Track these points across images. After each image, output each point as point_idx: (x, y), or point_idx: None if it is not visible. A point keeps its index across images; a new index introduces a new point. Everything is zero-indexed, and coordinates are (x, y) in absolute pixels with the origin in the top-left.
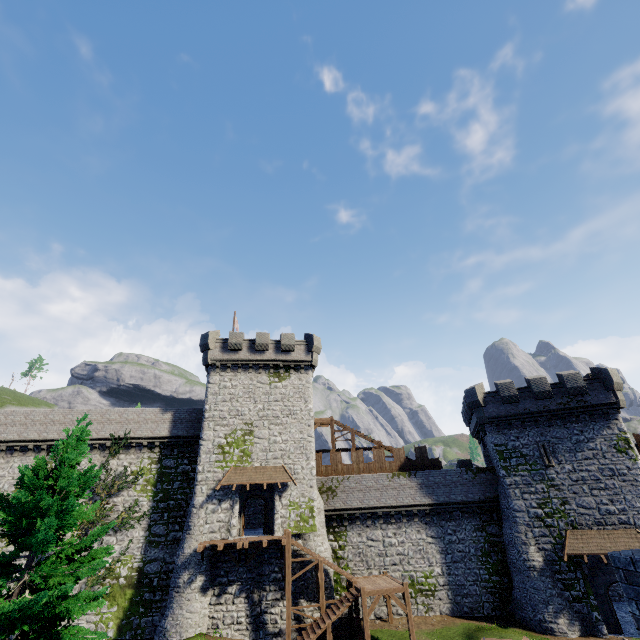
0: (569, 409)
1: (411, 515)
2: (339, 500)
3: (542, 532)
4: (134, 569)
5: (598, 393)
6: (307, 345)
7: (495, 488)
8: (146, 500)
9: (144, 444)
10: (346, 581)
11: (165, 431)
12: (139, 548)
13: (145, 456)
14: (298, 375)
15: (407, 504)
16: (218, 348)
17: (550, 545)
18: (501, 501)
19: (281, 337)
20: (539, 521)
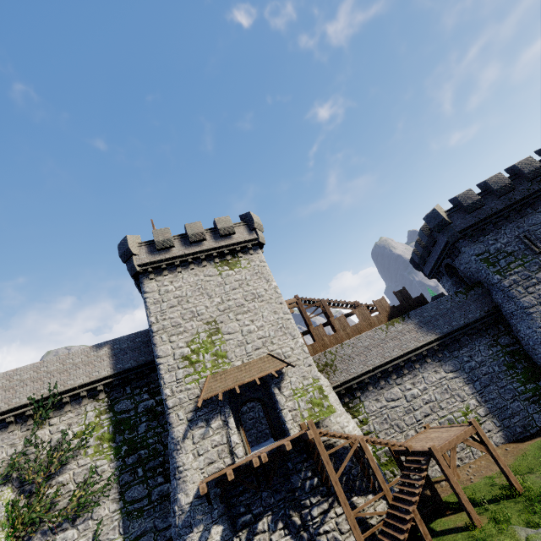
0: (535, 193)
1: (421, 358)
2: (341, 372)
3: None
4: None
5: None
6: (247, 225)
7: (490, 300)
8: (106, 462)
9: (82, 394)
10: (392, 453)
11: (106, 370)
12: (115, 529)
13: (88, 409)
14: (248, 257)
15: (414, 348)
16: (144, 252)
17: None
18: (506, 306)
19: (215, 222)
20: None
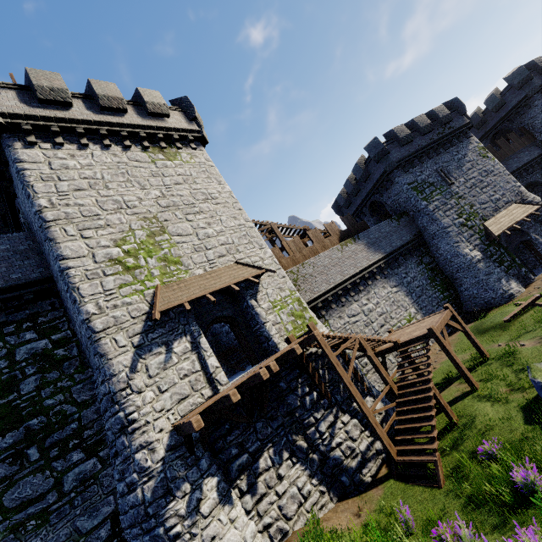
0: (445, 136)
1: (371, 276)
2: (306, 292)
3: (469, 234)
4: None
5: (457, 119)
6: (183, 112)
7: (415, 226)
8: None
9: None
10: None
11: None
12: None
13: None
14: (190, 152)
15: (367, 266)
16: (10, 97)
17: (478, 240)
18: (430, 228)
19: (139, 92)
20: (464, 227)
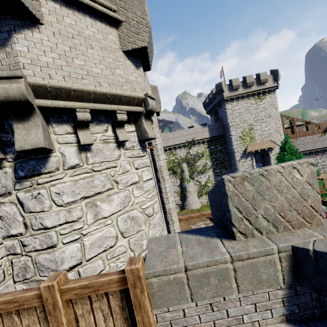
0: None
1: None
2: None
3: None
4: (213, 184)
5: None
6: (273, 77)
7: None
8: (208, 162)
9: (200, 142)
10: None
11: (207, 135)
12: (212, 177)
13: (202, 146)
14: (269, 96)
15: None
16: (227, 90)
17: None
18: None
19: (260, 76)
20: None
